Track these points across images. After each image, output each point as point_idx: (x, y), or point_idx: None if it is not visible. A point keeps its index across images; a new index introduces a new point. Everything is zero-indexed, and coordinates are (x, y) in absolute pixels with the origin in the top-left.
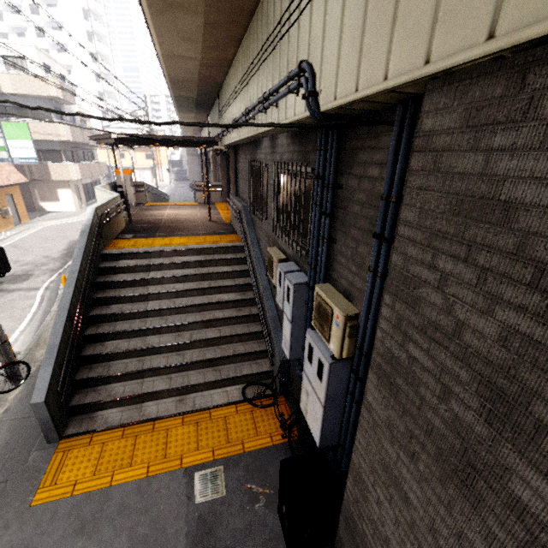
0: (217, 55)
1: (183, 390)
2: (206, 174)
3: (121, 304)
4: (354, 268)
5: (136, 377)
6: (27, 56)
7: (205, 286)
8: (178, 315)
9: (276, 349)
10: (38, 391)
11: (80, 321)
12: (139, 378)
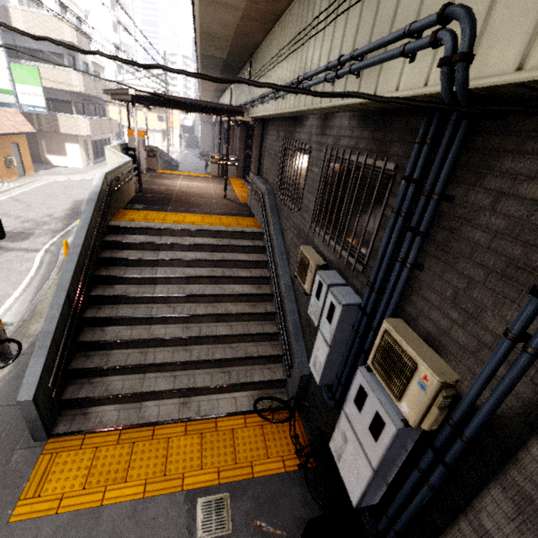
0: (266, 5)
1: (188, 392)
2: (227, 147)
3: (125, 285)
4: (457, 314)
5: (137, 371)
6: None
7: (219, 274)
8: (187, 304)
9: (296, 361)
10: (26, 386)
11: (80, 303)
12: (140, 373)
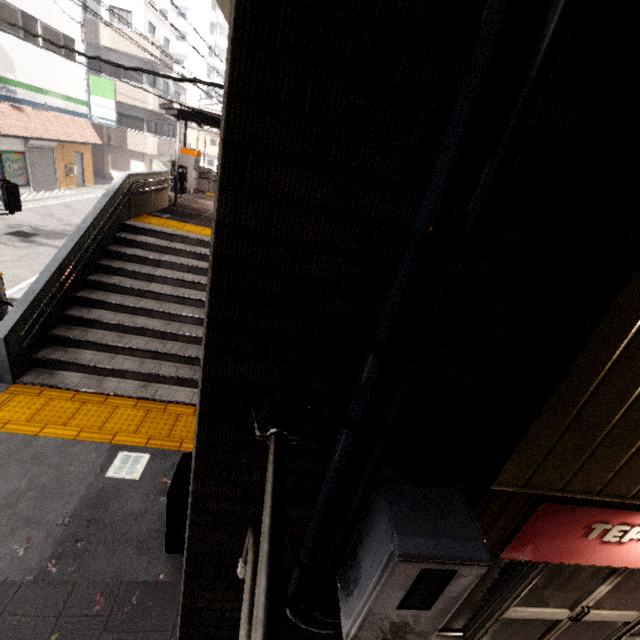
0: None
1: (150, 376)
2: None
3: (124, 277)
4: None
5: (110, 350)
6: (134, 10)
7: None
8: (177, 305)
9: None
10: (1, 327)
11: (72, 279)
12: (112, 353)
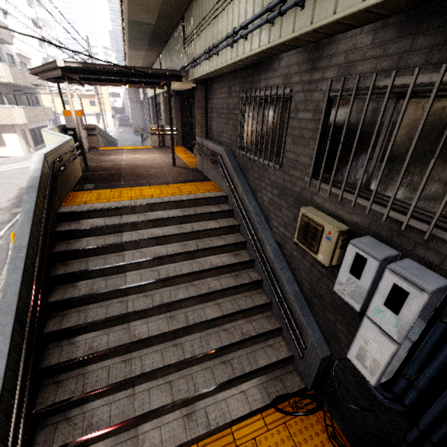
0: None
1: (190, 399)
2: (170, 114)
3: (90, 279)
4: None
5: (124, 387)
6: None
7: (193, 248)
8: (165, 288)
9: (311, 340)
10: None
11: (37, 321)
12: (127, 388)
